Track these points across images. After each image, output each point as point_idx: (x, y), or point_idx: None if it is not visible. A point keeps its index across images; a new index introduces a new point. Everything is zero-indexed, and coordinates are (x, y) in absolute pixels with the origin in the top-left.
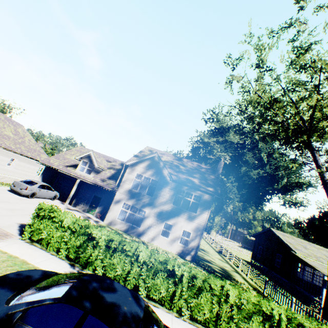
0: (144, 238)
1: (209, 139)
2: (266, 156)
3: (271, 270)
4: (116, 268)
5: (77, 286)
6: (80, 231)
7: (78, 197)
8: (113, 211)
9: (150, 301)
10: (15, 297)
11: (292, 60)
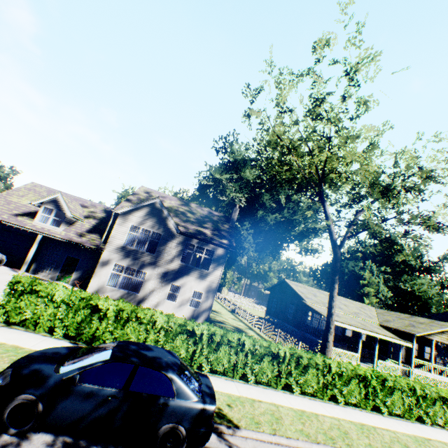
0: (145, 306)
1: (221, 175)
2: (285, 198)
3: (284, 322)
4: (130, 338)
5: (118, 350)
6: (79, 305)
7: (40, 259)
8: (100, 276)
9: None
10: (60, 368)
11: (309, 108)
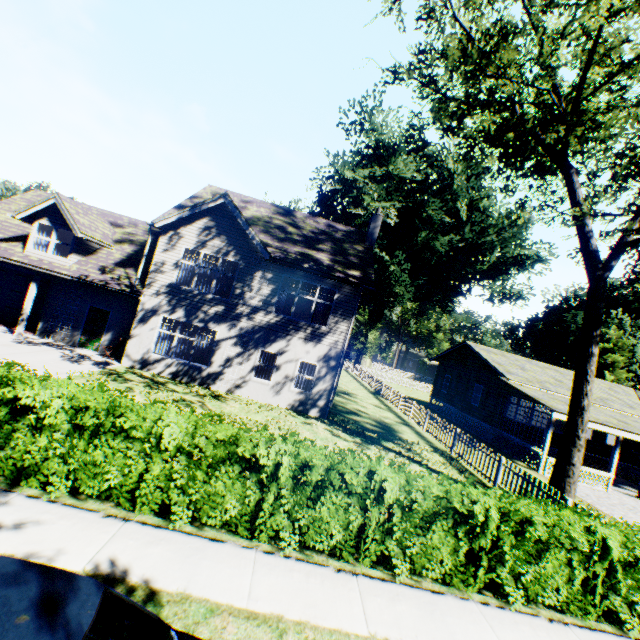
0: (219, 387)
1: (355, 173)
2: (467, 207)
3: (464, 413)
4: (107, 472)
5: None
6: None
7: (50, 313)
8: (140, 338)
9: (203, 531)
10: None
11: None
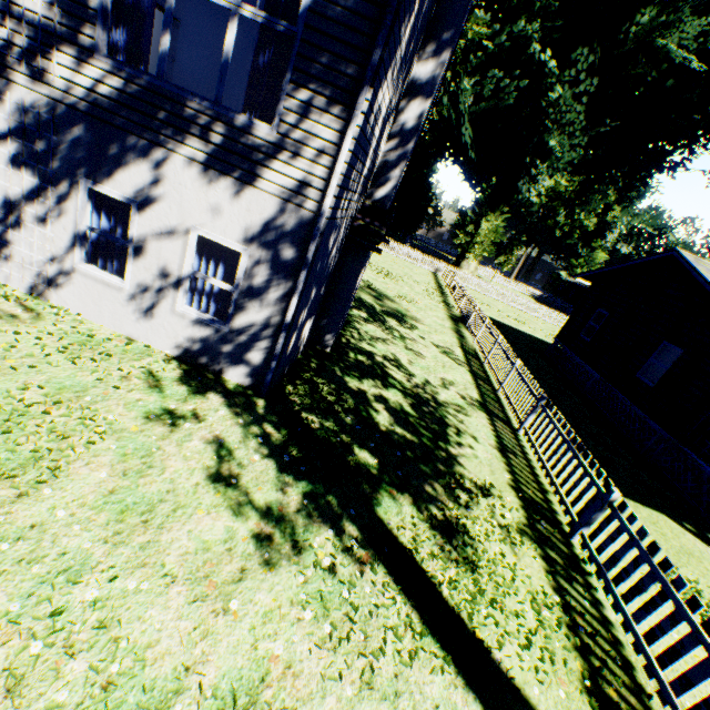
0: (7, 277)
1: None
2: None
3: (615, 388)
4: None
5: None
6: None
7: None
8: None
9: None
10: None
11: None
